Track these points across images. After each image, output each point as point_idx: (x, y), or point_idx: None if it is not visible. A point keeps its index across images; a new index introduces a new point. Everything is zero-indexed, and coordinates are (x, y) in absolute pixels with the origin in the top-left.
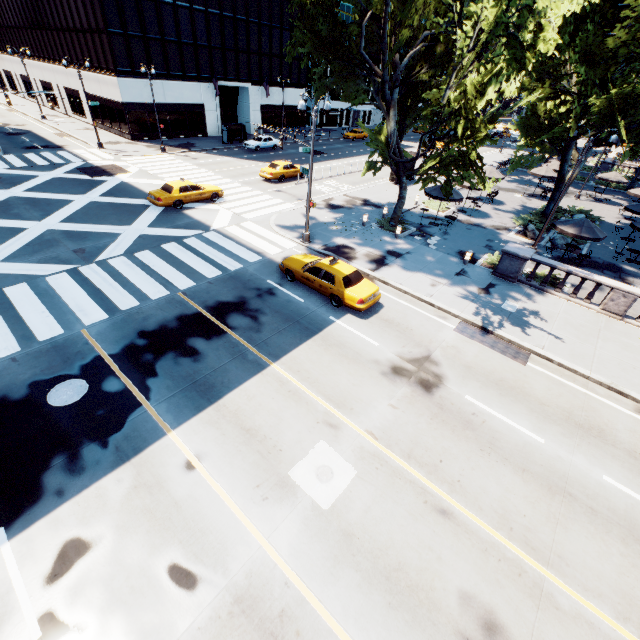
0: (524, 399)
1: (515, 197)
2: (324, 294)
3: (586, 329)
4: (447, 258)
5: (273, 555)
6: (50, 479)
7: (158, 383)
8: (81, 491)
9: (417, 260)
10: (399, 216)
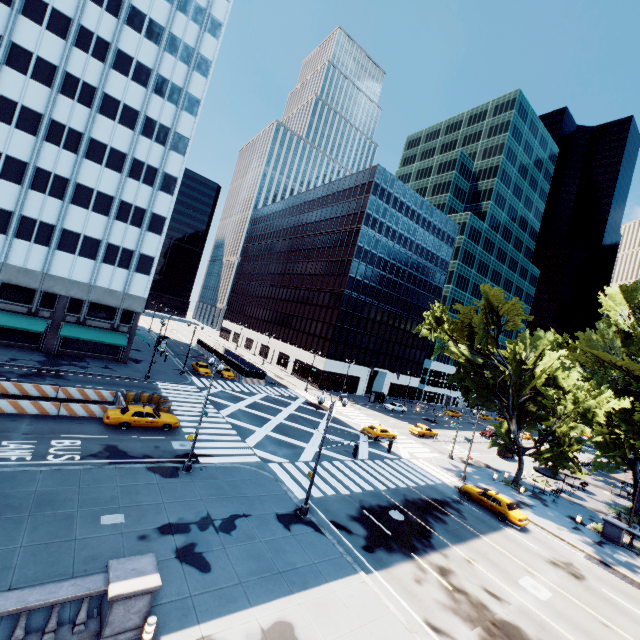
0: None
1: (603, 492)
2: (493, 511)
3: None
4: (562, 517)
5: (527, 604)
6: (416, 544)
7: (432, 525)
8: (431, 552)
9: (541, 511)
10: (519, 480)
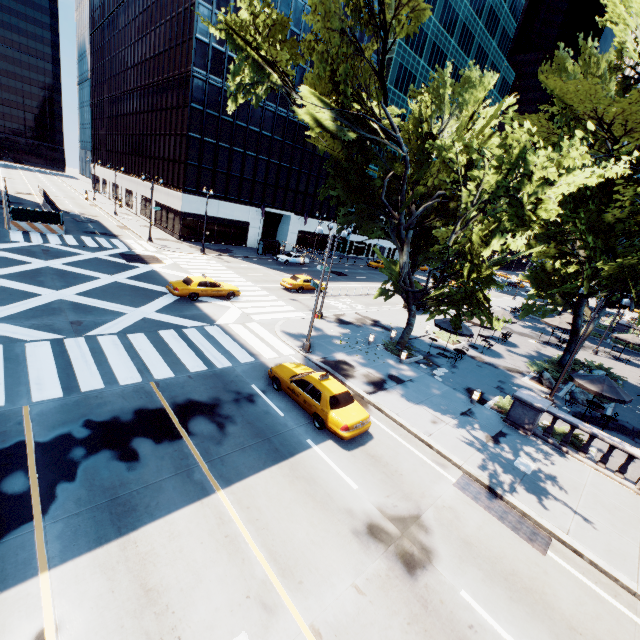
0: (545, 614)
1: (529, 342)
2: (307, 411)
3: (623, 514)
4: (453, 393)
5: None
6: None
7: (70, 491)
8: None
9: (419, 390)
10: (406, 341)
